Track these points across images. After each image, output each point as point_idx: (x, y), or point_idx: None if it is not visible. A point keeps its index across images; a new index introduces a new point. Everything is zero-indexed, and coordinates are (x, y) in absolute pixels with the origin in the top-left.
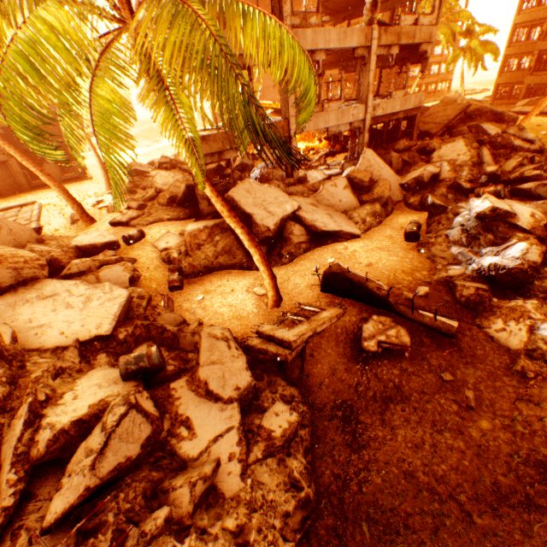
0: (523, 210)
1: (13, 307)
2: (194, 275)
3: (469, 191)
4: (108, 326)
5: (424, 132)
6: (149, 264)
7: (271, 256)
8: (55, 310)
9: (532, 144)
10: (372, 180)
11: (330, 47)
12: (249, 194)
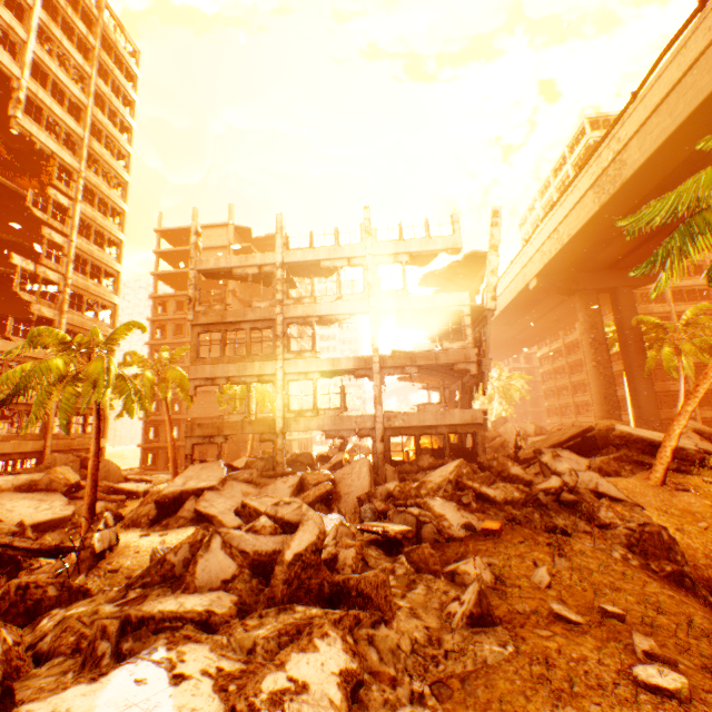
0: None
1: (25, 498)
2: (126, 525)
3: (385, 515)
4: (26, 523)
5: (517, 456)
6: (126, 511)
7: (159, 522)
8: (31, 506)
9: (560, 477)
10: (335, 487)
11: (323, 369)
12: (200, 469)
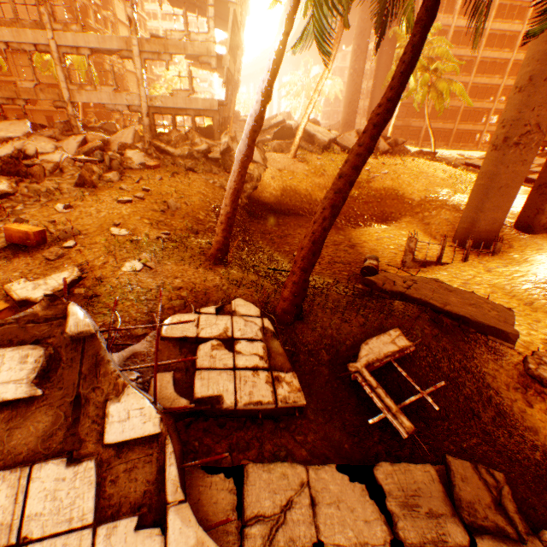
0: (51, 158)
1: None
2: None
3: None
4: None
5: None
6: None
7: None
8: None
9: (220, 147)
10: (109, 146)
11: (92, 47)
12: (9, 125)
